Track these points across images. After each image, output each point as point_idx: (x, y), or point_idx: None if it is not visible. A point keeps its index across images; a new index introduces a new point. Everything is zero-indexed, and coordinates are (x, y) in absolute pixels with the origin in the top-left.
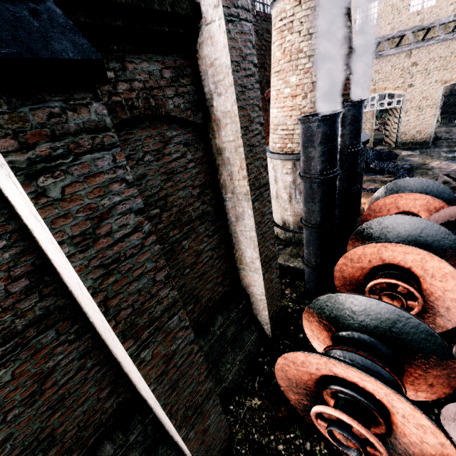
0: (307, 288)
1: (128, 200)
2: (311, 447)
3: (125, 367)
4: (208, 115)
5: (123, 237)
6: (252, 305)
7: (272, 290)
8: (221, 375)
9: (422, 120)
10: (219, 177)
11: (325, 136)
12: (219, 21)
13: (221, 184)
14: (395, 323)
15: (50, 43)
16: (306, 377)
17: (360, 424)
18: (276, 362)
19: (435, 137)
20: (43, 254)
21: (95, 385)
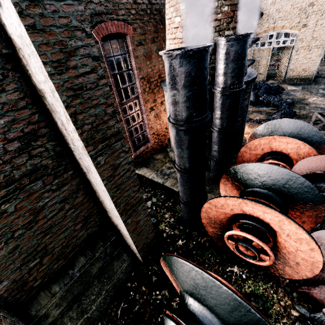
0: (182, 216)
1: None
2: None
3: None
4: (7, 40)
5: None
6: (124, 238)
7: (140, 229)
8: (84, 307)
9: (309, 59)
10: (57, 125)
11: (189, 77)
12: None
13: (61, 133)
14: (235, 310)
15: None
16: None
17: None
18: None
19: (317, 75)
20: None
21: None
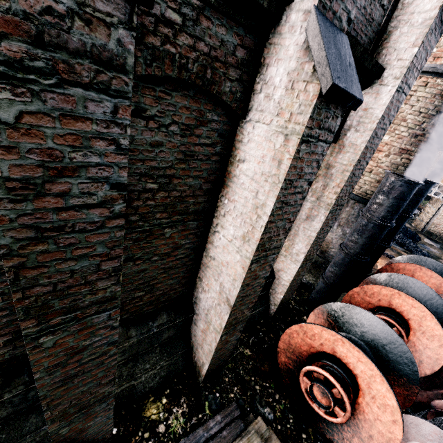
0: (312, 297)
1: (312, 174)
2: (279, 398)
3: (210, 271)
4: (337, 139)
5: (297, 193)
6: (272, 285)
7: (295, 282)
8: None
9: None
10: (314, 183)
11: (401, 194)
12: (392, 87)
13: (311, 188)
14: (390, 343)
15: (353, 85)
16: (305, 348)
17: (342, 387)
18: (290, 327)
19: None
20: (224, 176)
21: (184, 272)
